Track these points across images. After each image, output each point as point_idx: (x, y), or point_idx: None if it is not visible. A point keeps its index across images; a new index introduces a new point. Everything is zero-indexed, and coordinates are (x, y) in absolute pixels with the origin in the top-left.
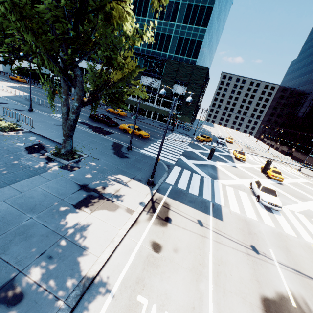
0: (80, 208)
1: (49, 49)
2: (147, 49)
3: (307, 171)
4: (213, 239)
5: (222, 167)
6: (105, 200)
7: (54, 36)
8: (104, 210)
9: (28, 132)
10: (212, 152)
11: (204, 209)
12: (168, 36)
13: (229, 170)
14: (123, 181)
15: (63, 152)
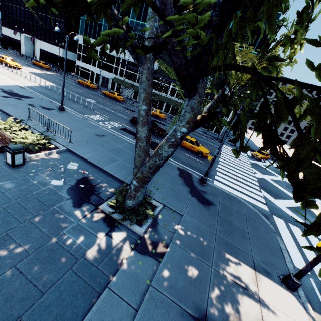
0: None
1: None
2: None
3: None
4: None
5: (318, 210)
6: None
7: None
8: None
9: (64, 152)
10: None
11: None
12: None
13: None
14: (248, 281)
15: (130, 204)
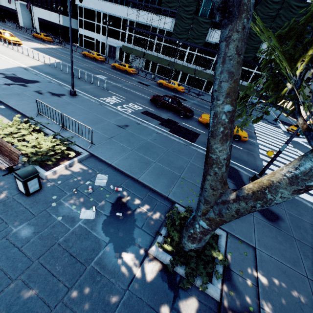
0: None
1: None
2: None
3: None
4: None
5: None
6: None
7: None
8: None
9: (86, 158)
10: None
11: None
12: None
13: None
14: None
15: (192, 247)
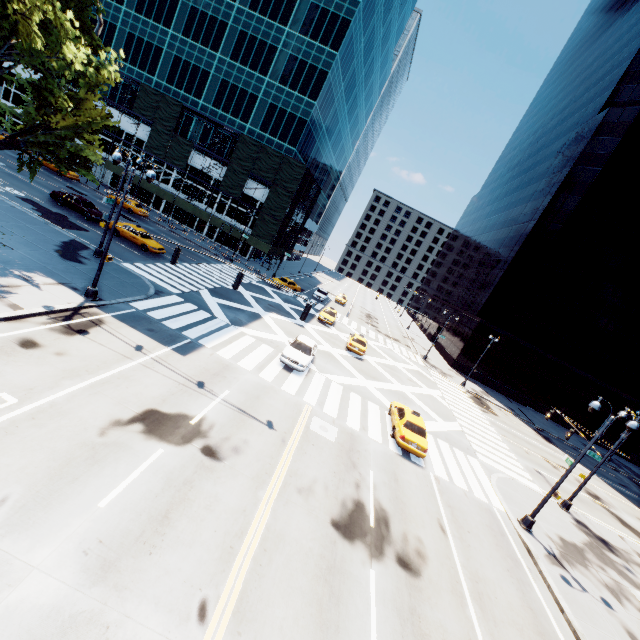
0: None
1: None
2: (213, 108)
3: (439, 362)
4: (142, 363)
5: (275, 320)
6: None
7: None
8: None
9: None
10: (176, 253)
11: (167, 341)
12: (253, 97)
13: (282, 325)
14: (39, 281)
15: None
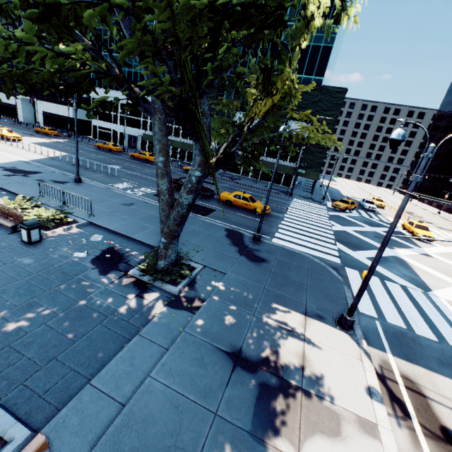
0: (267, 441)
1: (184, 45)
2: None
3: None
4: None
5: (411, 258)
6: (299, 395)
7: (210, 3)
8: (318, 434)
9: (85, 225)
10: None
11: None
12: (274, 45)
13: (426, 264)
14: (295, 324)
15: (162, 266)
